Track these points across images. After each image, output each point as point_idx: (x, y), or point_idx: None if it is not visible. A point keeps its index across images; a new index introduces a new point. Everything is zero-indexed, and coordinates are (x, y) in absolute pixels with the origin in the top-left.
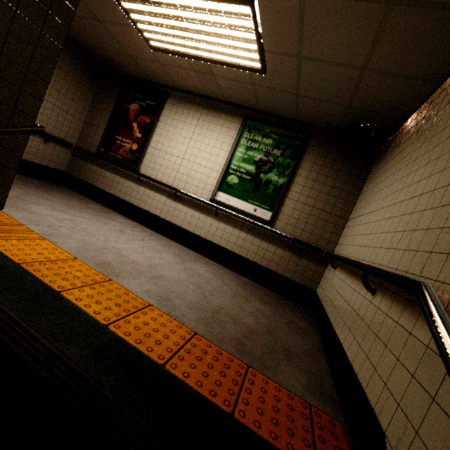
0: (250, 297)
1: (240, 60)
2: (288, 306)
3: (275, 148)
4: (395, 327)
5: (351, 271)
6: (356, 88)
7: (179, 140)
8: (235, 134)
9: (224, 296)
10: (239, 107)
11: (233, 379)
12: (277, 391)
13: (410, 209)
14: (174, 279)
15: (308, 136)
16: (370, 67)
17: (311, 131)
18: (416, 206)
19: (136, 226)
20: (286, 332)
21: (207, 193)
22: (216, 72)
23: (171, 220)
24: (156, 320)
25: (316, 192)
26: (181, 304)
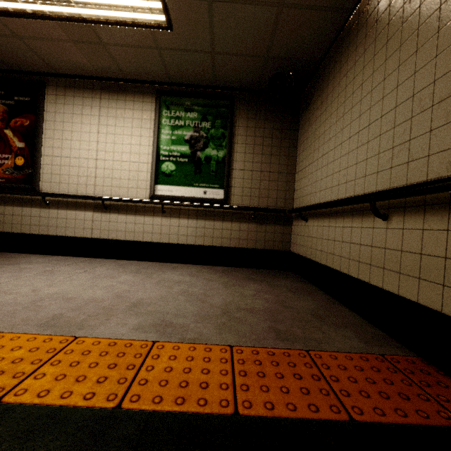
0: (240, 282)
1: (136, 13)
2: (273, 275)
3: (203, 121)
4: (447, 235)
5: (333, 213)
6: (273, 32)
7: (83, 137)
8: (152, 115)
9: (218, 292)
10: (146, 84)
11: (310, 375)
12: (350, 360)
13: (389, 126)
14: (155, 298)
15: (232, 100)
16: (287, 1)
17: (233, 95)
18: (395, 119)
19: (64, 260)
20: (296, 299)
21: (143, 190)
22: (105, 38)
23: (110, 236)
24: (176, 357)
25: (258, 155)
26: (187, 322)
